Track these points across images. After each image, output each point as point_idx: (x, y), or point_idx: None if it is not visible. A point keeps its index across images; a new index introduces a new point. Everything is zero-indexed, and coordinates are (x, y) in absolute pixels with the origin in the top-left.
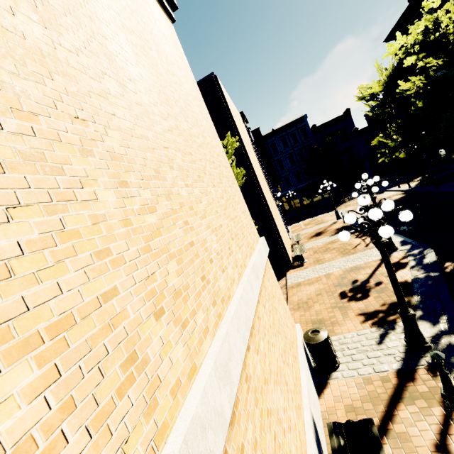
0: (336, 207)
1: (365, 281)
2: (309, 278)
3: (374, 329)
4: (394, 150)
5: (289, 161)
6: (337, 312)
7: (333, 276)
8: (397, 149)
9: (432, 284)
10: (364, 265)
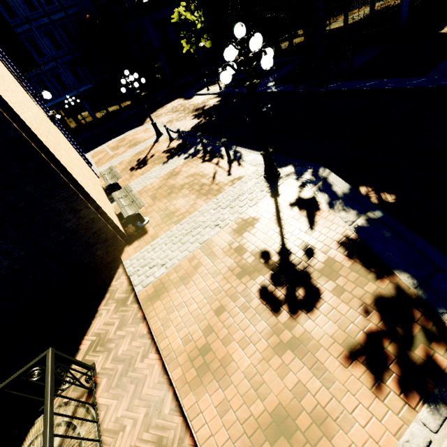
0: (145, 119)
1: (283, 250)
2: (175, 263)
3: (428, 416)
4: (201, 33)
5: (49, 40)
6: (296, 365)
7: (217, 248)
8: (204, 32)
9: (394, 236)
10: (254, 213)
